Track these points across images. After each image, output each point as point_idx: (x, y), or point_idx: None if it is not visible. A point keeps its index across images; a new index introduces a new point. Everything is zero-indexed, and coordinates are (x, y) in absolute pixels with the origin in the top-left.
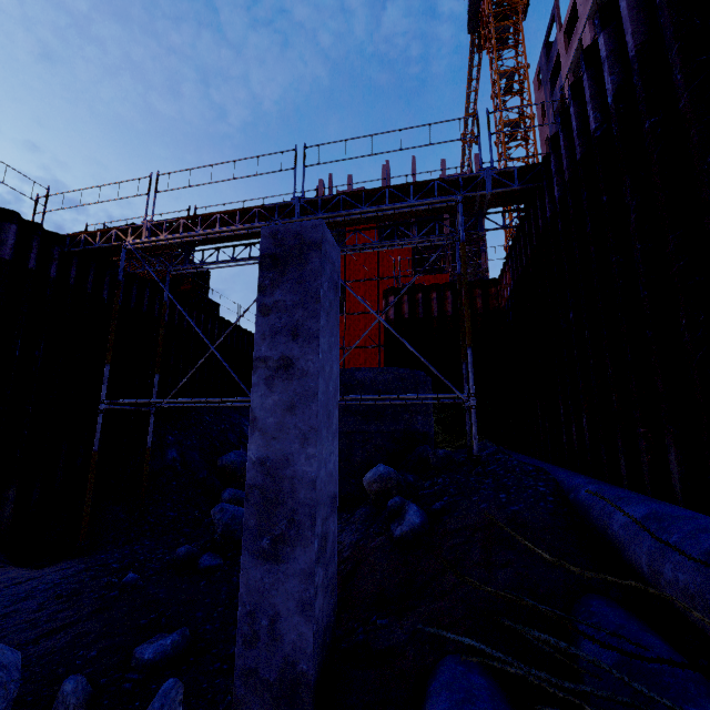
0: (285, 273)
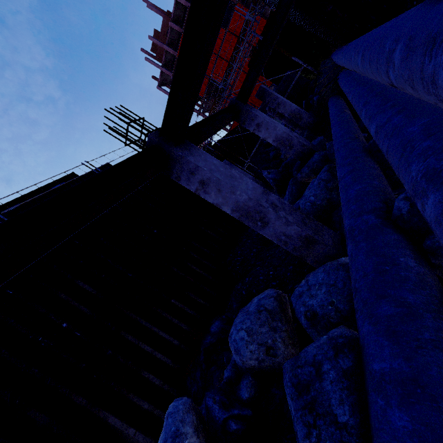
0: (264, 97)
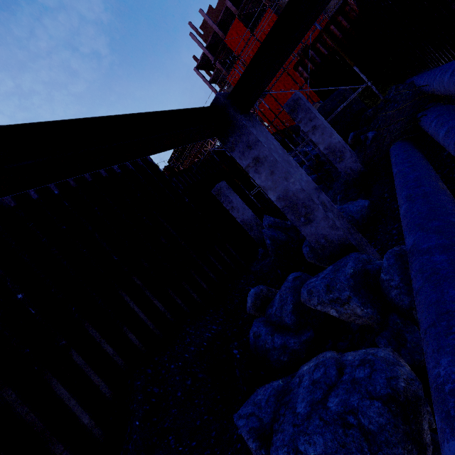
0: (297, 111)
